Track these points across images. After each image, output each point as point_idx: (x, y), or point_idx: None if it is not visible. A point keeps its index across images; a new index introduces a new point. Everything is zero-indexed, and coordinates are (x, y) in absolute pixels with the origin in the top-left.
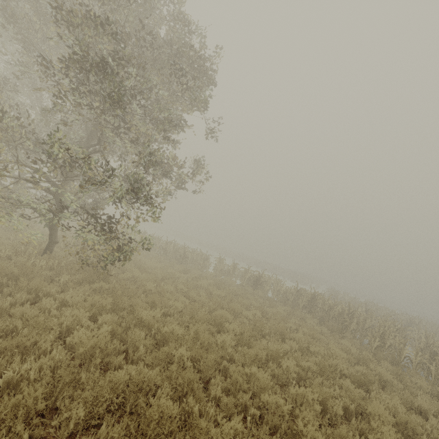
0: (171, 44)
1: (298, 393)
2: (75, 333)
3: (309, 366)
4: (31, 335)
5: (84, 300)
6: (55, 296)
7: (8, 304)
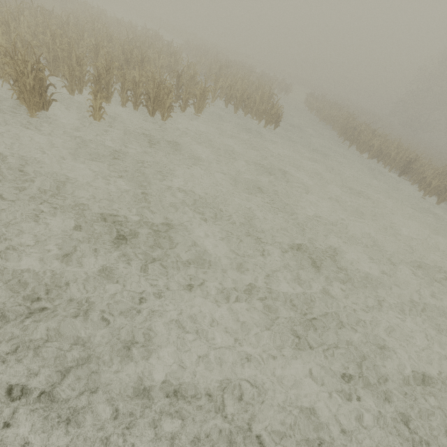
0: None
1: None
2: None
3: None
4: None
5: None
6: None
7: None
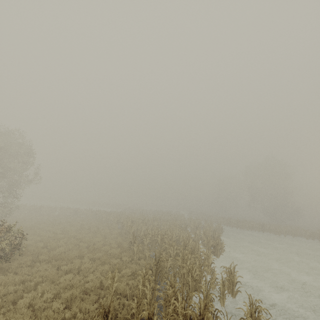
0: (18, 153)
1: (56, 227)
2: None
3: (68, 225)
4: None
5: None
6: None
7: None
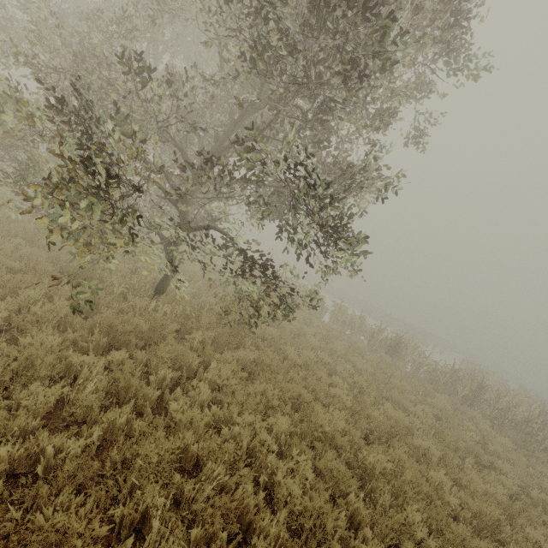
0: None
1: None
2: (277, 475)
3: None
4: (219, 471)
5: (229, 378)
6: (201, 374)
7: (158, 392)
